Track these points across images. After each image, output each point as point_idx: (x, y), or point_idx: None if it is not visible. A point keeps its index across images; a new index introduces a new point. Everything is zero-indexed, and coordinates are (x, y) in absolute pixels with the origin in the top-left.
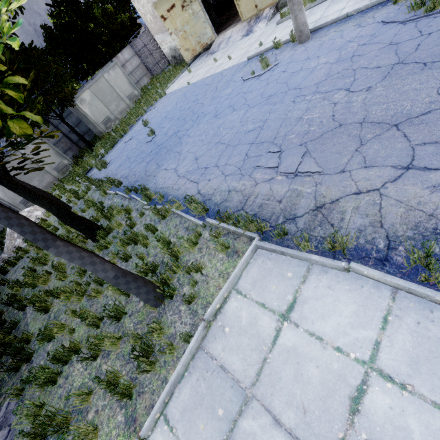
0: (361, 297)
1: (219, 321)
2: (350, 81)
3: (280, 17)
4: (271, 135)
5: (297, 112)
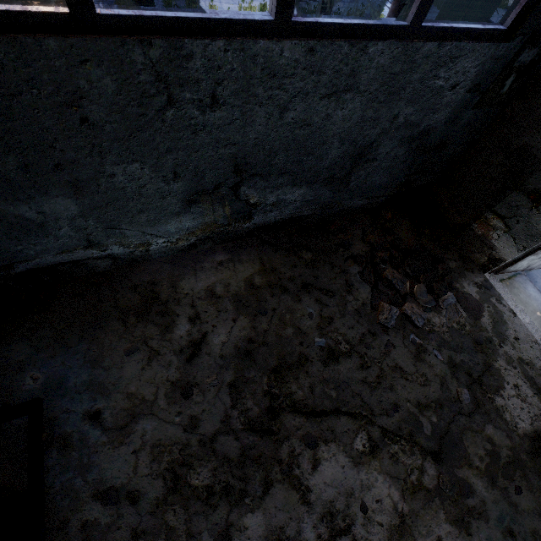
0: None
1: None
2: None
3: None
4: None
5: None
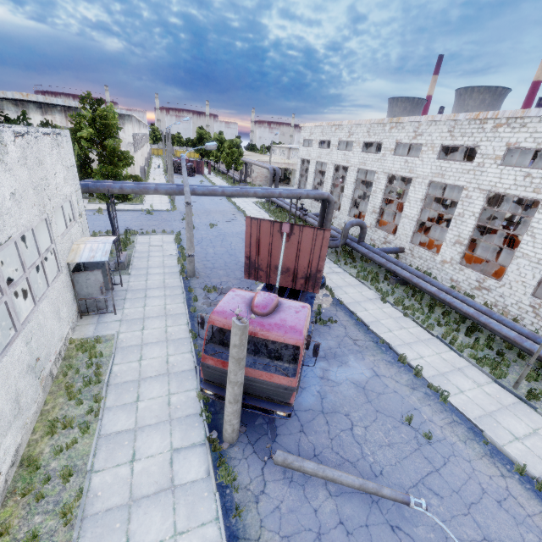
0: (159, 236)
1: (138, 241)
2: (140, 220)
3: (89, 202)
4: (124, 226)
5: (129, 223)
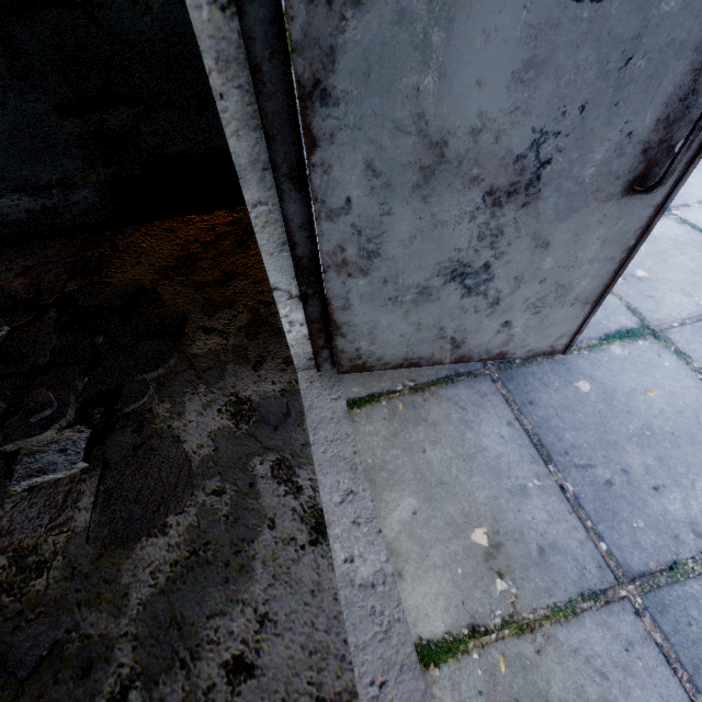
0: None
1: None
2: None
3: None
4: None
5: None
